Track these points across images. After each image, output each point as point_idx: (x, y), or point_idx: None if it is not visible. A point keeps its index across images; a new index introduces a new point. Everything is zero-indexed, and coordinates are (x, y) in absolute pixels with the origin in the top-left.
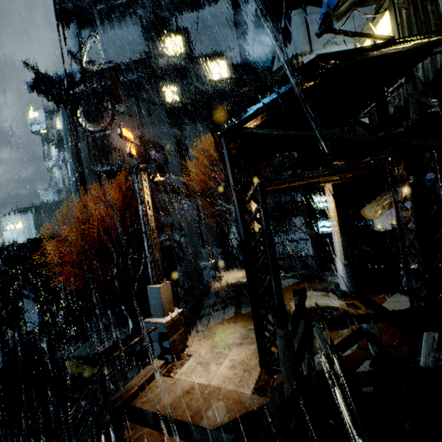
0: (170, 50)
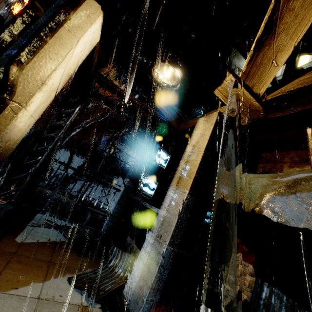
0: None
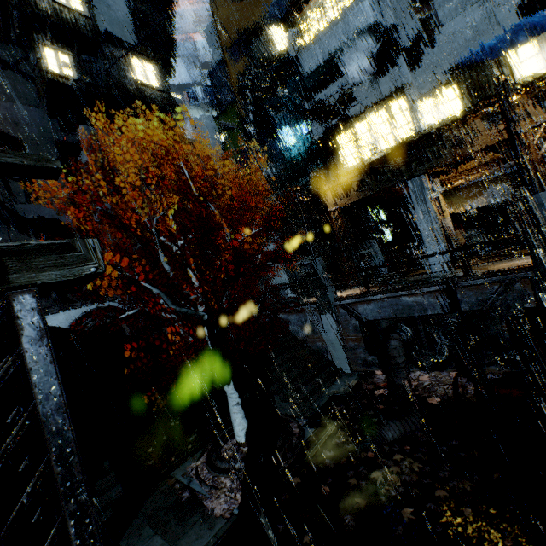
0: None
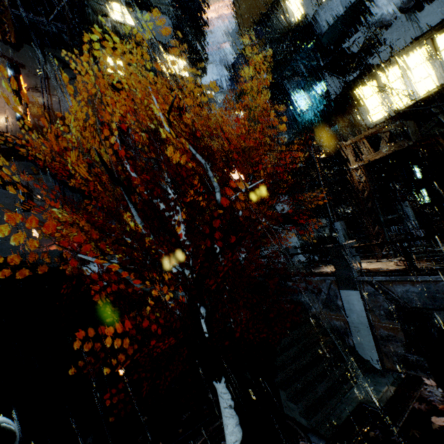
0: (115, 14)
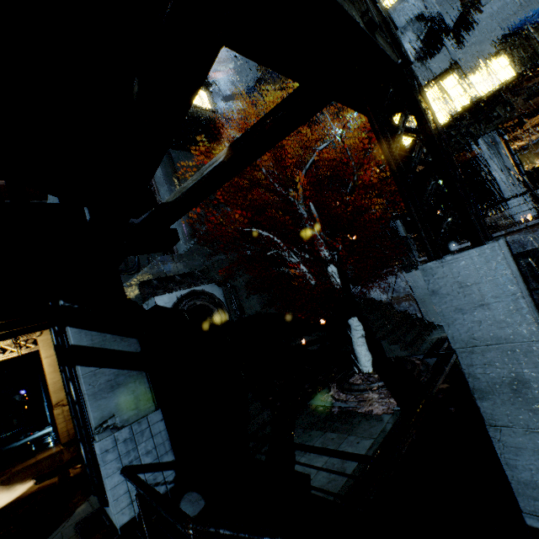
0: None
